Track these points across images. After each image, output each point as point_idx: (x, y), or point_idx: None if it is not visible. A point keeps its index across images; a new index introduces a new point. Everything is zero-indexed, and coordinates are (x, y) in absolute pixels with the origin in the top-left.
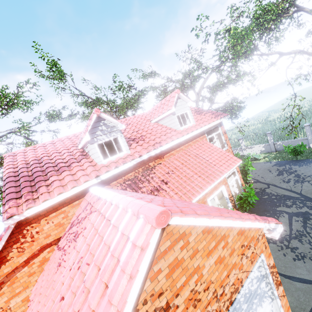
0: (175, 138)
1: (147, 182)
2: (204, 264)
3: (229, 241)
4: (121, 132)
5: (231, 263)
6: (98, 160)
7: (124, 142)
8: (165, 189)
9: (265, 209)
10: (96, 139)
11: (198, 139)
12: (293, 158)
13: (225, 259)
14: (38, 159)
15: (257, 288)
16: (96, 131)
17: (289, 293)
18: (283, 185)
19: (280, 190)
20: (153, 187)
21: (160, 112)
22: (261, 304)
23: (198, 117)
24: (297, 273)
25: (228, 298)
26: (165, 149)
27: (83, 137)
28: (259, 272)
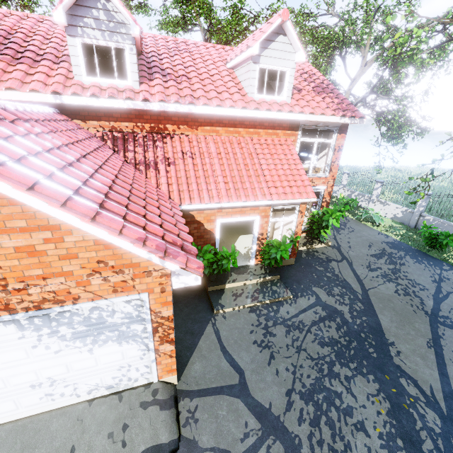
0: (227, 104)
1: (145, 149)
2: None
3: (67, 240)
4: (134, 42)
5: (61, 268)
6: (76, 71)
7: (133, 64)
8: (159, 171)
9: (300, 280)
10: (81, 30)
11: (279, 132)
12: (423, 249)
13: (47, 257)
14: (10, 32)
15: (121, 325)
16: (86, 15)
17: (204, 363)
18: (360, 270)
19: (348, 272)
20: (146, 160)
21: (241, 48)
22: (119, 342)
23: (309, 95)
24: (238, 354)
25: (35, 301)
26: (207, 118)
27: (52, 11)
28: (137, 311)
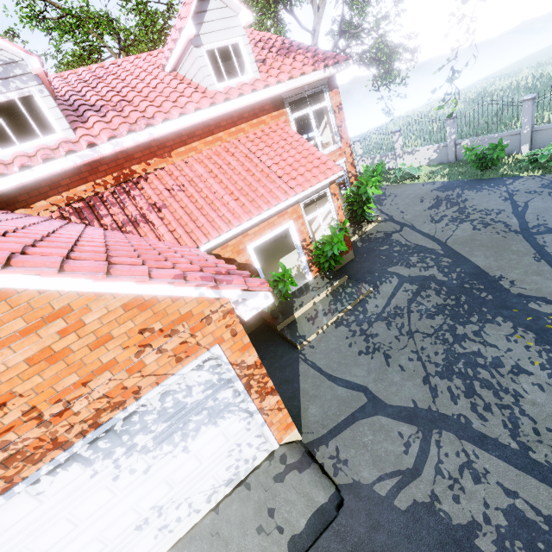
0: (191, 109)
1: (122, 206)
2: None
3: (88, 321)
4: (40, 81)
5: (99, 361)
6: None
7: (53, 109)
8: (152, 222)
9: (370, 270)
10: None
11: (265, 118)
12: (477, 176)
13: (74, 354)
14: None
15: (206, 400)
16: None
17: (319, 403)
18: (426, 228)
19: (415, 236)
20: (129, 217)
21: (172, 39)
22: (214, 423)
23: (276, 61)
24: (350, 374)
25: (87, 419)
26: (176, 137)
27: None
28: (216, 374)
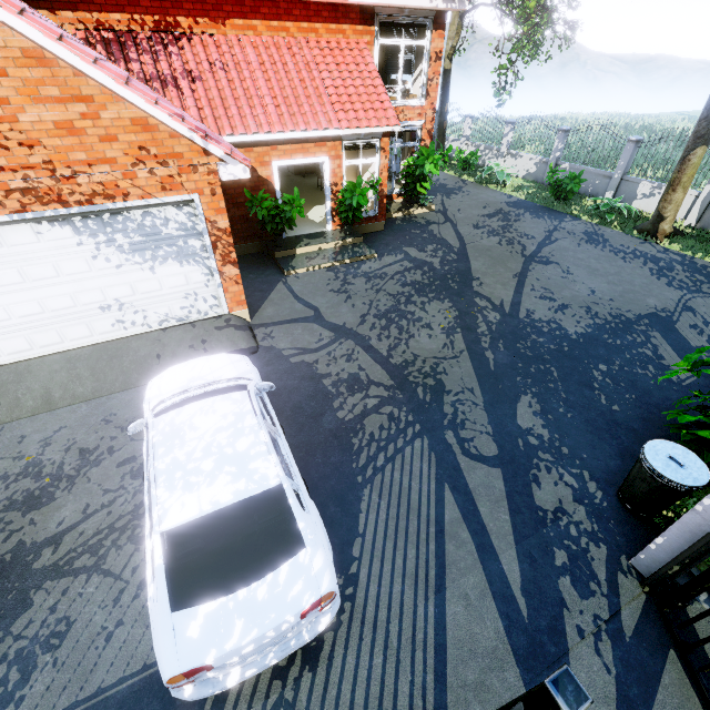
0: None
1: (155, 58)
2: (23, 107)
3: (104, 117)
4: None
5: (104, 153)
6: None
7: None
8: (182, 90)
9: (389, 243)
10: None
11: (346, 27)
12: (549, 204)
13: (88, 138)
14: None
15: (178, 238)
16: None
17: (277, 308)
18: (464, 229)
19: (449, 232)
20: (159, 74)
21: None
22: (180, 261)
23: None
24: (313, 299)
25: (86, 194)
26: (236, 4)
27: None
28: (192, 222)
